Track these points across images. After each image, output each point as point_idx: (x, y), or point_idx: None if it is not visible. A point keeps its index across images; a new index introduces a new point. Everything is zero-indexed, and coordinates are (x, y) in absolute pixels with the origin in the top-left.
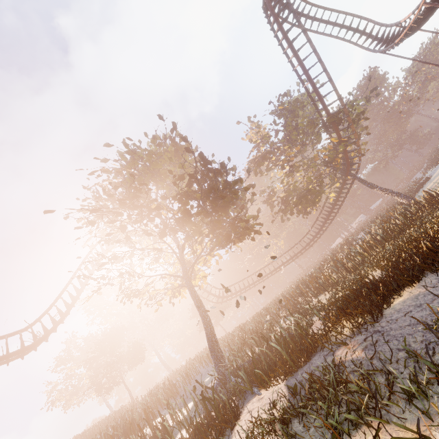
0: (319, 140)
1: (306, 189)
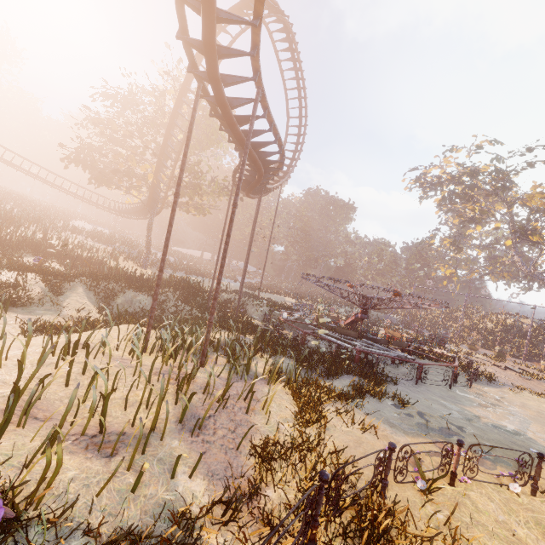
0: (143, 152)
1: (95, 164)
